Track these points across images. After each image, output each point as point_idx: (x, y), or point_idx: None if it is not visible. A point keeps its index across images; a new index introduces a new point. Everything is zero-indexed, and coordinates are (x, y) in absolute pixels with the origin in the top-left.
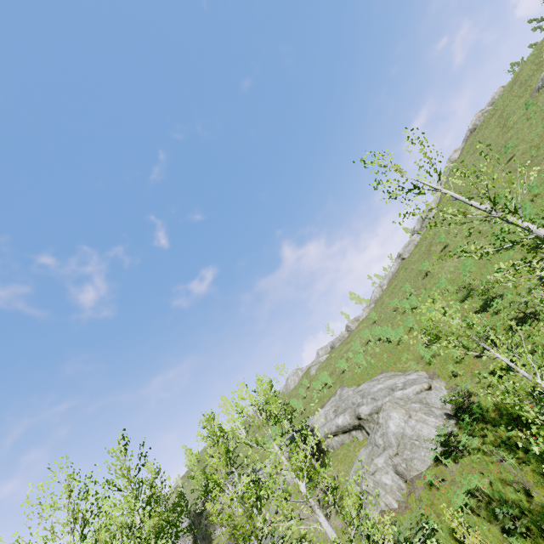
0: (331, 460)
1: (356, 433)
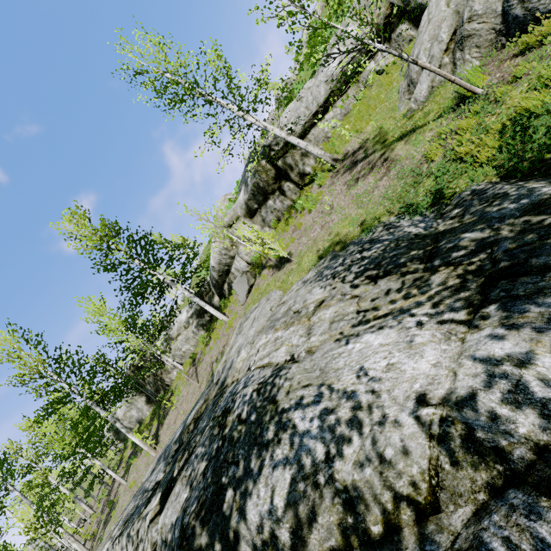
0: (333, 143)
1: (377, 59)
